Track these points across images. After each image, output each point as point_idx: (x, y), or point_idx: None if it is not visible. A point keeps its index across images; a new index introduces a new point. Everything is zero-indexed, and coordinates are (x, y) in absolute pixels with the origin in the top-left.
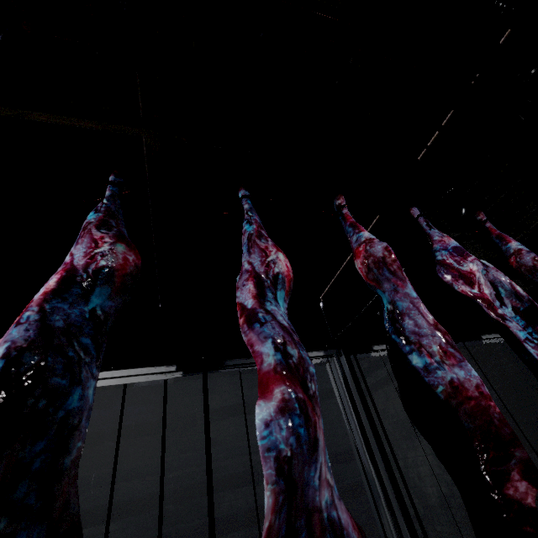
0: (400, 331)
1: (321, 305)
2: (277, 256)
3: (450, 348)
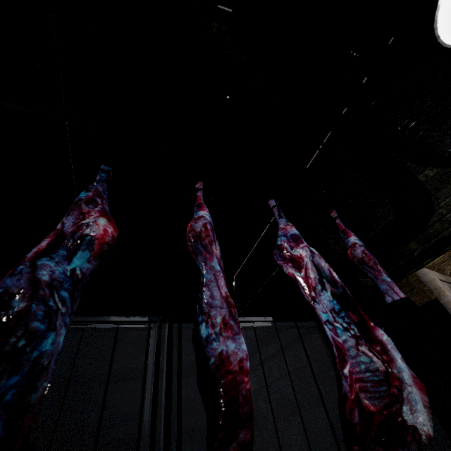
0: (199, 301)
1: (234, 284)
2: (95, 220)
3: (230, 320)
